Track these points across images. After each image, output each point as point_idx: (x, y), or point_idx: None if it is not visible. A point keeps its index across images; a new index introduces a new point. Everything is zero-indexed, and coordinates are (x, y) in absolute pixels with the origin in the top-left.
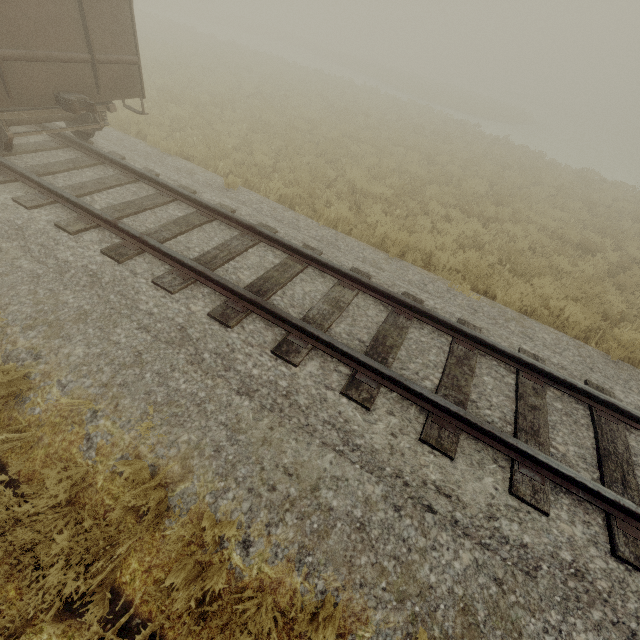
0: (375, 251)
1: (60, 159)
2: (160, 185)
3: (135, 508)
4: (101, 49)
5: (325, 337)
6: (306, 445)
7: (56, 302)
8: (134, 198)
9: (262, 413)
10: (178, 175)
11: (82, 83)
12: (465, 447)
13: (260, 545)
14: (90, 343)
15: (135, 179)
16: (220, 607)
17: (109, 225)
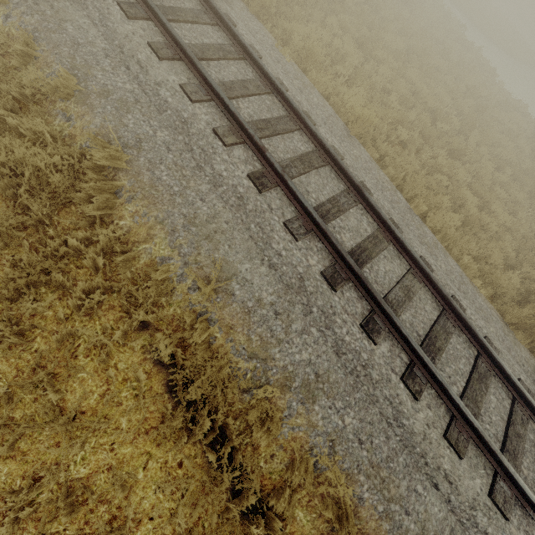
0: (240, 1)
1: None
2: None
3: None
4: None
5: None
6: (76, 10)
7: None
8: None
9: None
10: None
11: None
12: (176, 65)
13: (14, 19)
14: None
15: None
16: None
17: None
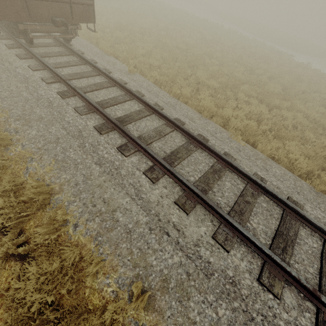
0: (195, 113)
1: (55, 51)
2: (94, 67)
3: (35, 199)
4: None
5: (143, 145)
6: (118, 192)
7: (31, 111)
8: (81, 72)
9: (103, 174)
10: (107, 64)
11: (65, 13)
12: (198, 211)
13: (81, 227)
14: (39, 130)
15: (84, 63)
16: (49, 243)
17: (64, 81)
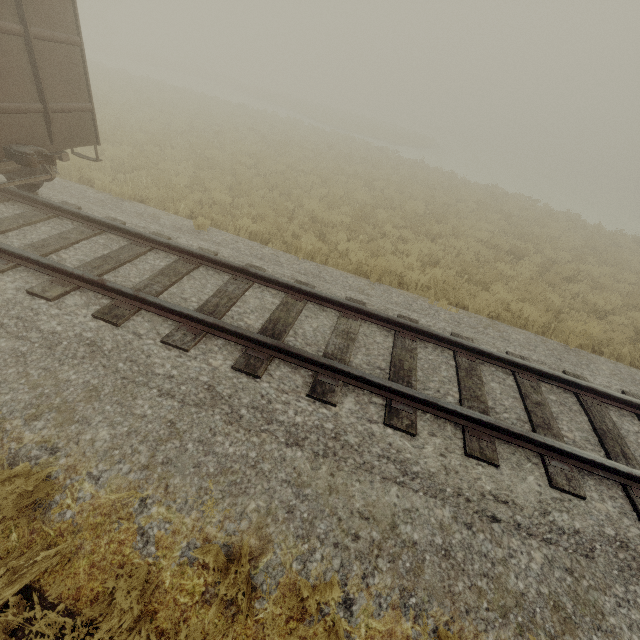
0: (357, 278)
1: (4, 215)
2: (132, 235)
3: (223, 599)
4: (53, 98)
5: (355, 372)
6: (369, 484)
7: (56, 382)
8: (107, 251)
9: (318, 461)
10: (142, 221)
11: (33, 134)
12: (502, 452)
13: (362, 600)
14: (113, 422)
15: (101, 230)
16: None
17: (93, 285)
